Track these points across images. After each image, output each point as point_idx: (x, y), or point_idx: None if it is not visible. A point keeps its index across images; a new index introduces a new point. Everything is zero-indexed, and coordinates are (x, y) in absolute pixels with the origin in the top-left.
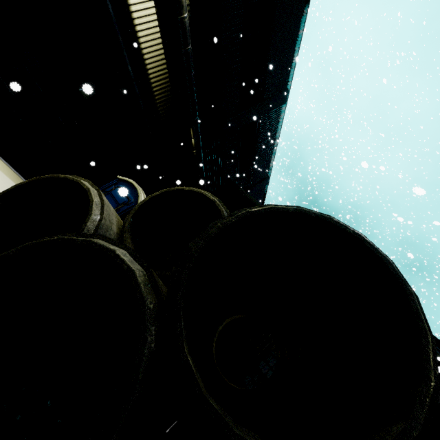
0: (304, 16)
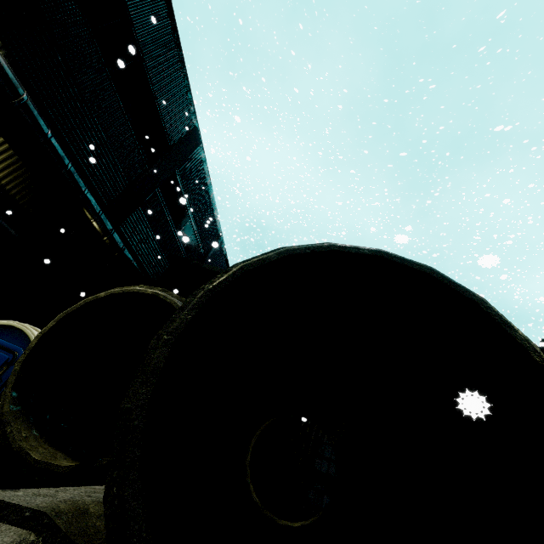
0: (176, 39)
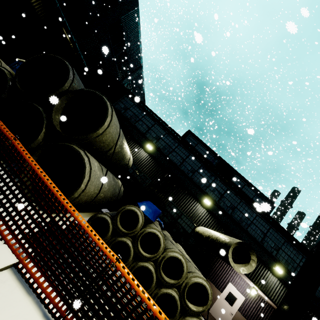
0: None
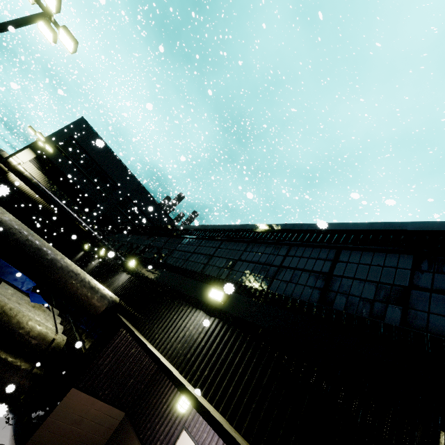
0: (113, 152)
